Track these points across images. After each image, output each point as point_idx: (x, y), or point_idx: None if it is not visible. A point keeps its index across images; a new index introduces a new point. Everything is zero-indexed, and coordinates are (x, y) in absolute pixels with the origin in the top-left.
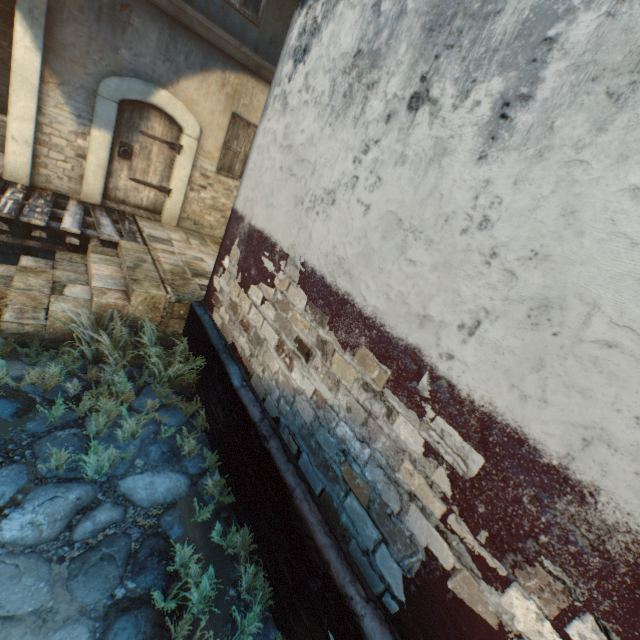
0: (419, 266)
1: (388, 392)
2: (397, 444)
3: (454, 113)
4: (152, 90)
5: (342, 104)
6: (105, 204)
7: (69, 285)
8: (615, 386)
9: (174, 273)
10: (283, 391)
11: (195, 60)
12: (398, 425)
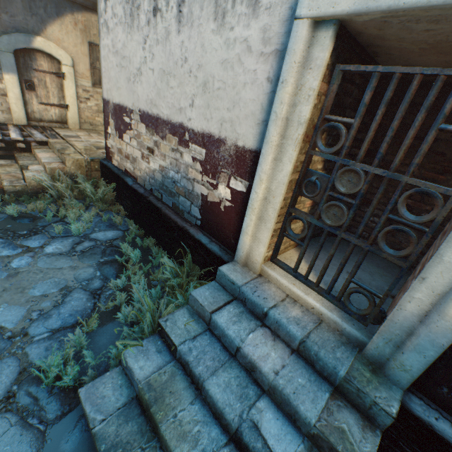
0: (174, 88)
1: (179, 147)
2: (186, 165)
3: (167, 14)
4: (31, 39)
5: (131, 21)
6: (30, 124)
7: (30, 166)
8: (222, 102)
9: (86, 149)
10: (150, 175)
11: (51, 10)
12: (184, 157)
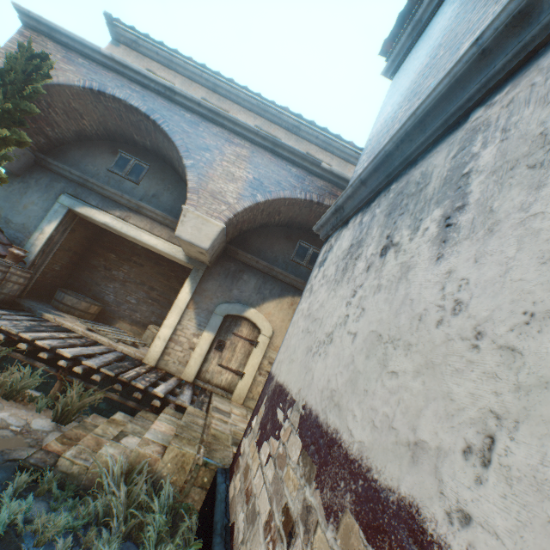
0: (401, 375)
1: None
2: None
3: (411, 242)
4: (246, 308)
5: (341, 275)
6: (195, 382)
7: (130, 435)
8: None
9: (216, 437)
10: None
11: (275, 291)
12: None
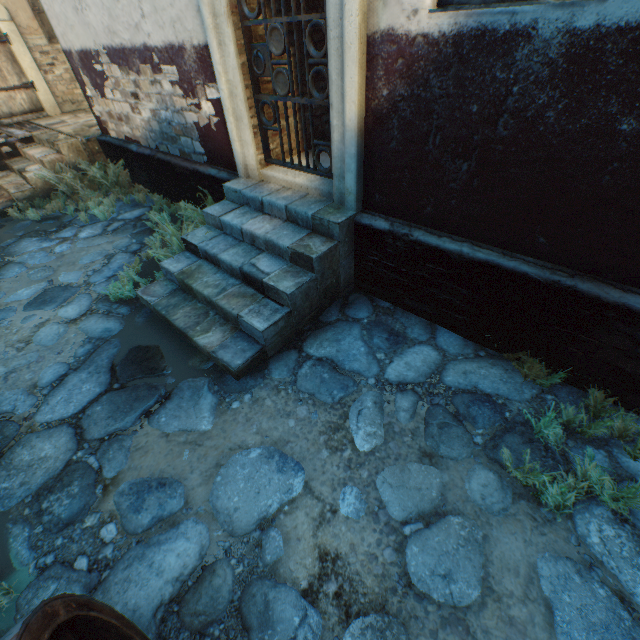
0: (121, 1)
1: (155, 76)
2: (169, 95)
3: None
4: None
5: None
6: (3, 124)
7: (27, 168)
8: None
9: (77, 132)
10: (148, 130)
11: None
12: (165, 87)
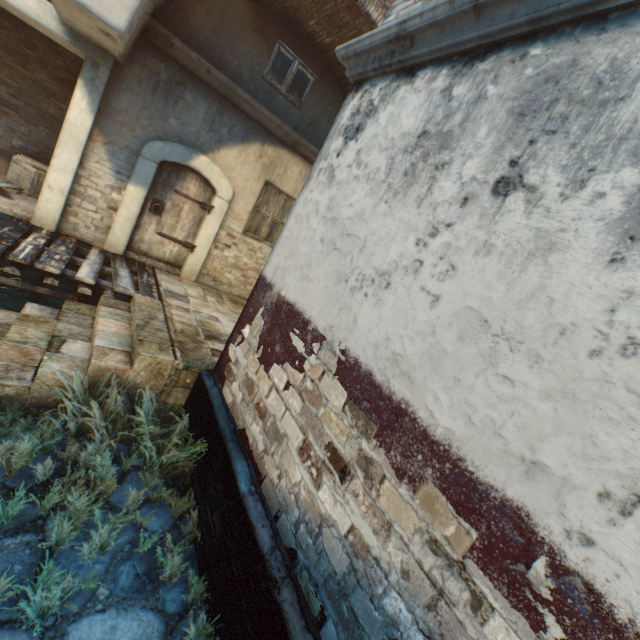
0: (520, 387)
1: (473, 567)
2: None
3: (563, 203)
4: (193, 155)
5: (402, 182)
6: (127, 255)
7: (69, 340)
8: None
9: (186, 334)
10: (305, 513)
11: (238, 133)
12: (493, 630)
